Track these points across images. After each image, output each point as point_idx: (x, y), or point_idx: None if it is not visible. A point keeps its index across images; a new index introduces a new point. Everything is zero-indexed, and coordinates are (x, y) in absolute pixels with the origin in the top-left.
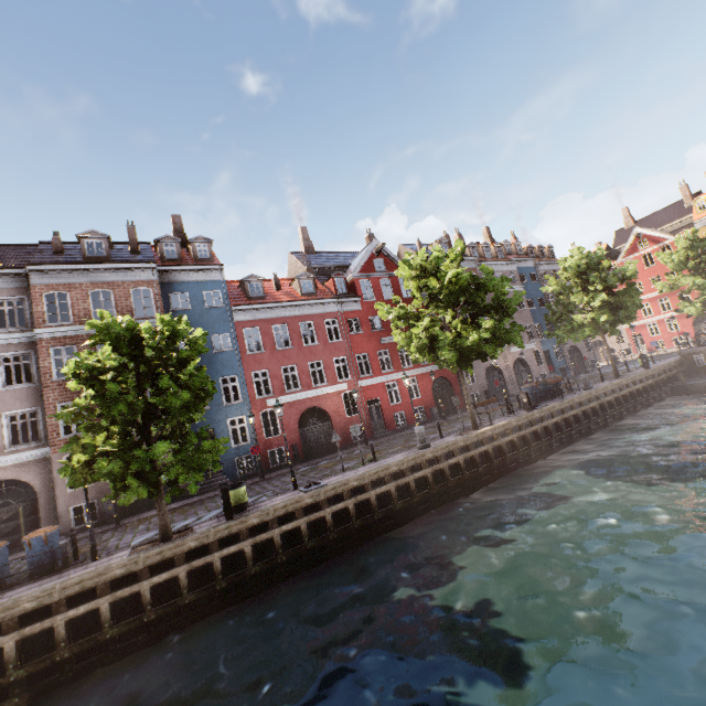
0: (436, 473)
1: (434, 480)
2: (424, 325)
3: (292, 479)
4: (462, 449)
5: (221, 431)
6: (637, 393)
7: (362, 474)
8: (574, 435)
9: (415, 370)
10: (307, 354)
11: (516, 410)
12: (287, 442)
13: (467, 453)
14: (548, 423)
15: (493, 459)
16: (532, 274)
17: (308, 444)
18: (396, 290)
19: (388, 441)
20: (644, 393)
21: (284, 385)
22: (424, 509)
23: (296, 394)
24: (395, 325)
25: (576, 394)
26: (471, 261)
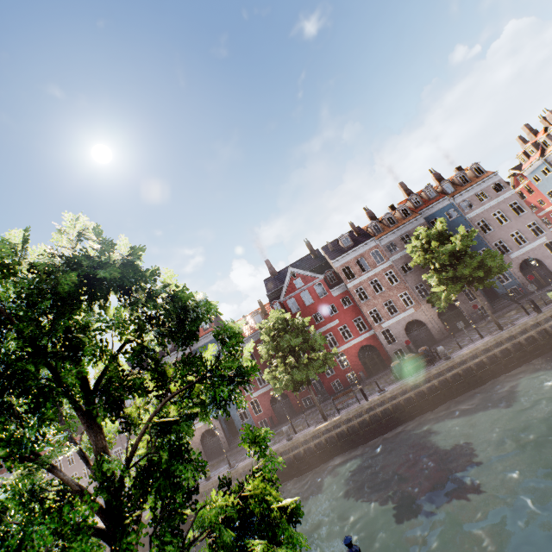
0: (289, 459)
1: (288, 463)
2: (269, 370)
3: (228, 462)
4: (306, 441)
5: (234, 416)
6: (507, 351)
7: (244, 465)
8: (413, 412)
9: (339, 348)
10: (265, 362)
11: (383, 387)
12: (267, 416)
13: (305, 446)
14: (376, 411)
15: (327, 446)
16: (448, 212)
17: (279, 413)
18: (313, 295)
19: (315, 412)
20: (522, 347)
21: (257, 384)
22: (282, 480)
23: (264, 388)
24: (270, 362)
25: (428, 369)
26: (371, 241)
